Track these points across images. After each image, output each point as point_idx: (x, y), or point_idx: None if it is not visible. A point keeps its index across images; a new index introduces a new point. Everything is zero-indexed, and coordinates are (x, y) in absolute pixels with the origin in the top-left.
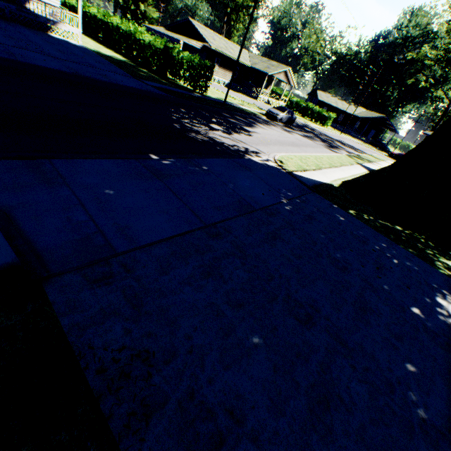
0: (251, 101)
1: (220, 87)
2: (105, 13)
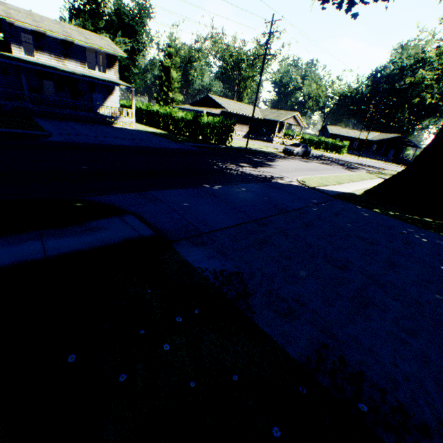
0: (268, 144)
1: (239, 139)
2: (148, 104)
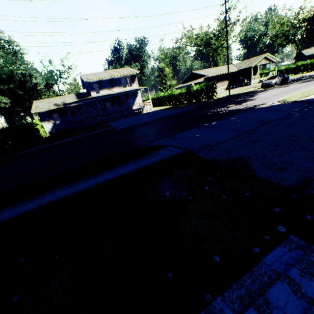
0: (247, 87)
1: (222, 92)
2: (156, 94)
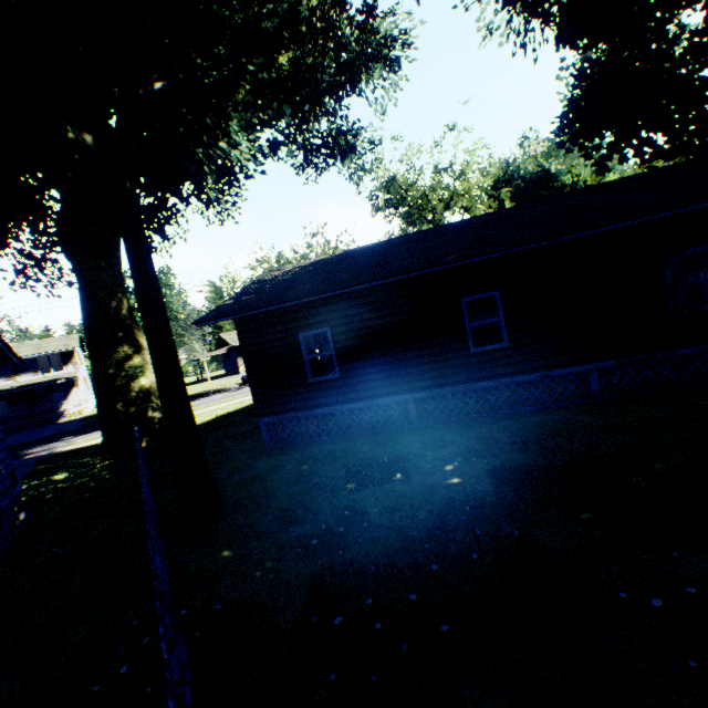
0: None
1: None
2: None
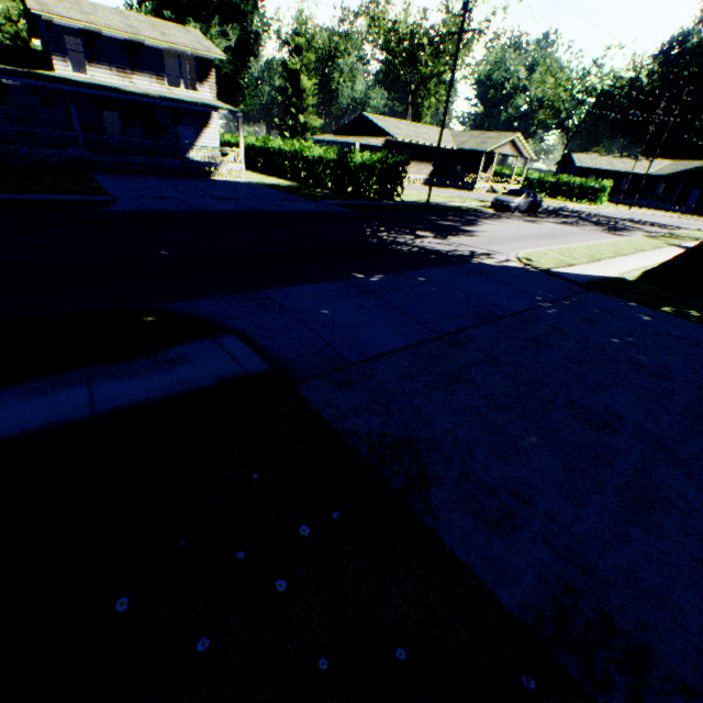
0: (465, 194)
1: (416, 187)
2: (264, 138)
